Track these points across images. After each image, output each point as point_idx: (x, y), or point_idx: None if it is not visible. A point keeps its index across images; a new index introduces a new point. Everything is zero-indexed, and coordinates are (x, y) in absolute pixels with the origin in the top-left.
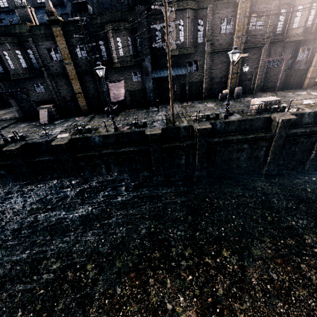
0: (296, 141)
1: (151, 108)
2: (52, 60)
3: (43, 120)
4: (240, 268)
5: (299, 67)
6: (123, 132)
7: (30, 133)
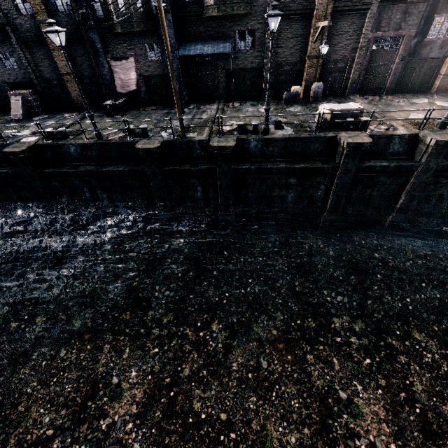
0: (374, 180)
1: None
2: (19, 14)
3: (15, 114)
4: (225, 347)
5: (430, 53)
6: (108, 141)
7: None
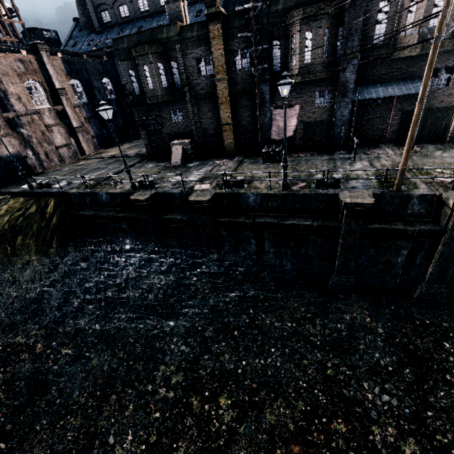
0: None
1: (338, 153)
2: (199, 76)
3: (175, 161)
4: None
5: None
6: (296, 192)
7: (159, 178)
